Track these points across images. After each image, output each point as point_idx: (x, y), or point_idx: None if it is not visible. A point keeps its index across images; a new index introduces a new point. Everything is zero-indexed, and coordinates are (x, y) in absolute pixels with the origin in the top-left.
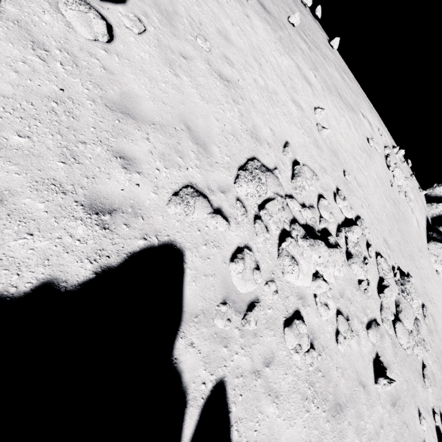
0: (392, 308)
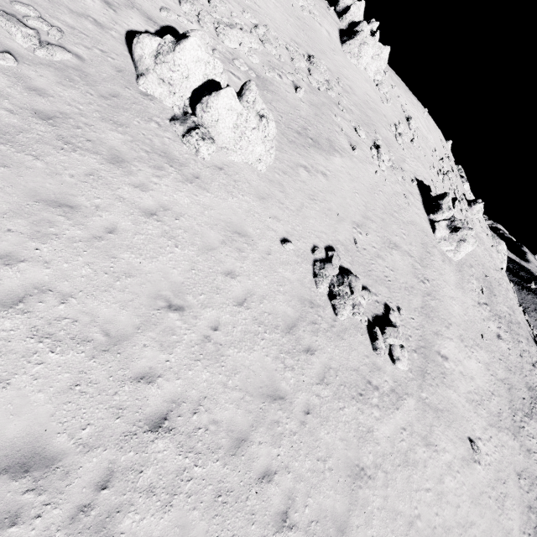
0: (306, 72)
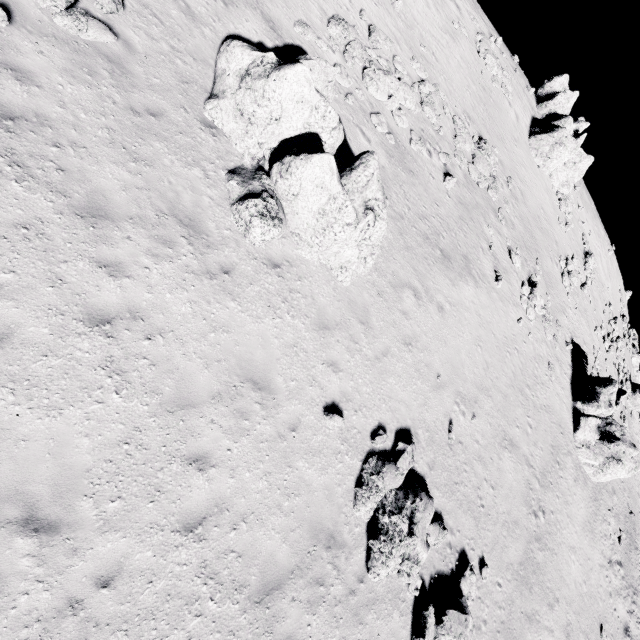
0: (468, 158)
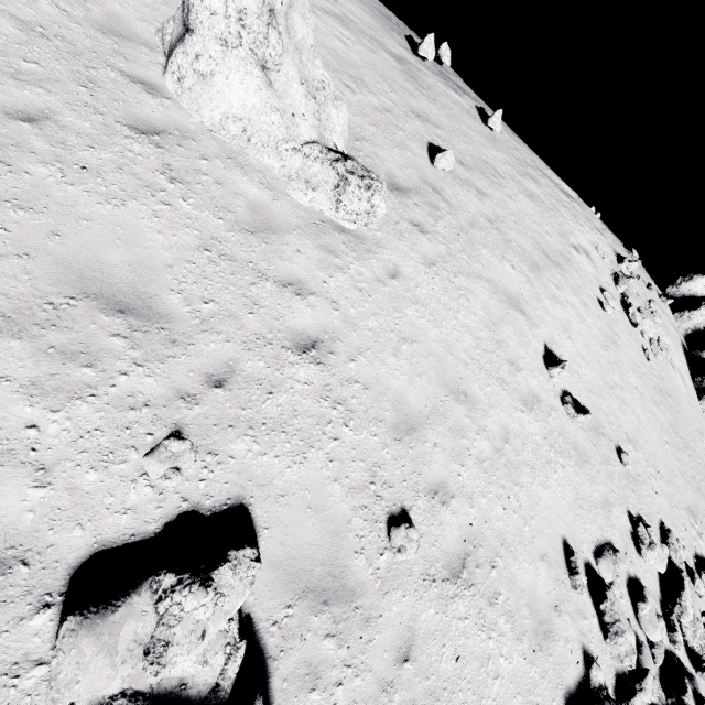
0: None
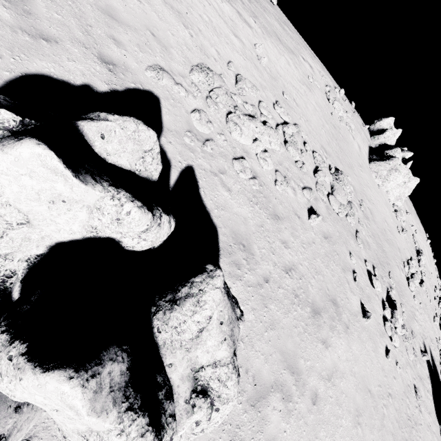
0: (328, 189)
